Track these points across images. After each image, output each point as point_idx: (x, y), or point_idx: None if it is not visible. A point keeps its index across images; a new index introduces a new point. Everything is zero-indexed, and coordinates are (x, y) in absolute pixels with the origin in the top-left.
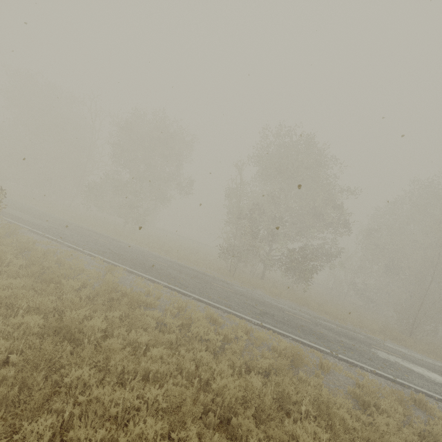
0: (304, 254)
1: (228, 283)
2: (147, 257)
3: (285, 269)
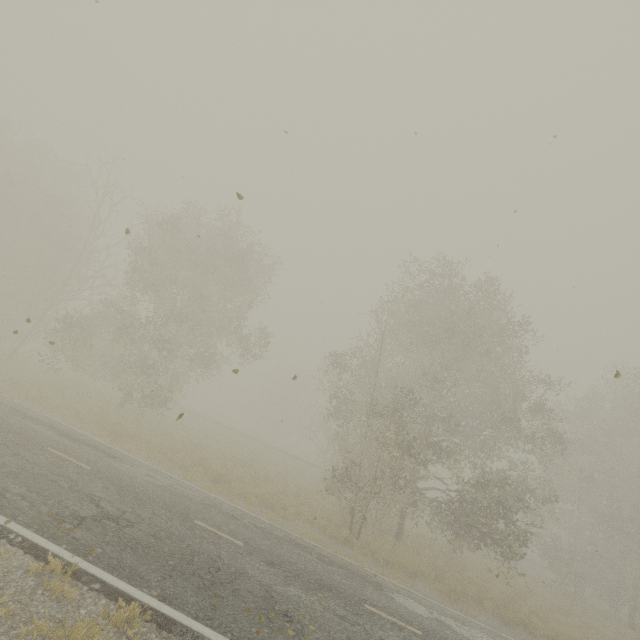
0: (501, 498)
1: (379, 585)
2: (191, 518)
3: (459, 527)
